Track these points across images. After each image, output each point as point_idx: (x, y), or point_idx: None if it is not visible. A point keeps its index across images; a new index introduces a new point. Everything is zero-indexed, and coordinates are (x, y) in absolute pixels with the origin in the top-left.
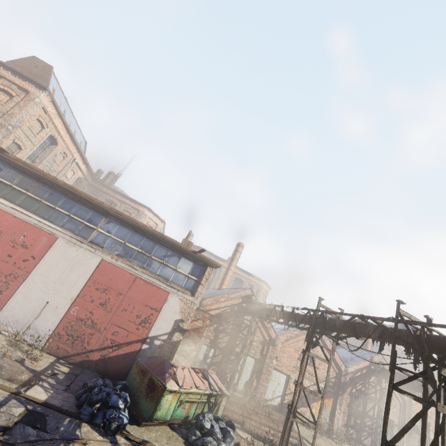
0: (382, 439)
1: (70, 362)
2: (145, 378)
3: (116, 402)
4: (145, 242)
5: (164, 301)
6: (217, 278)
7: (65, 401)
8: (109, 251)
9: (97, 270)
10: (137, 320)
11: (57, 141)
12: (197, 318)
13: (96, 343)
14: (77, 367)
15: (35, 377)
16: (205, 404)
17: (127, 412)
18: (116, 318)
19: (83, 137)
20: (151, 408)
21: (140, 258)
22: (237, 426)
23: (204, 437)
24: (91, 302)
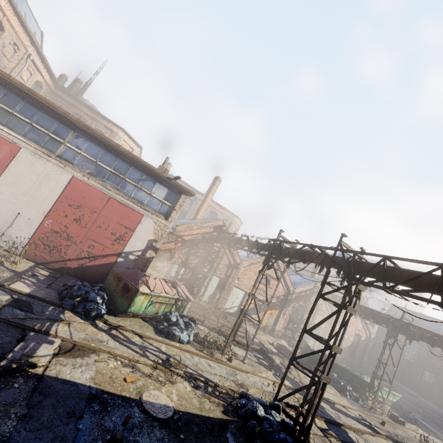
0: (304, 328)
1: (49, 267)
2: (120, 283)
3: (95, 298)
4: (118, 163)
5: (139, 222)
6: (193, 210)
7: (48, 295)
8: (79, 168)
9: (69, 187)
10: (112, 237)
11: (3, 25)
12: (170, 241)
13: (73, 254)
14: (57, 272)
15: (16, 276)
16: (172, 305)
17: (105, 307)
18: (91, 233)
19: (37, 25)
20: (126, 305)
21: (113, 179)
22: (198, 323)
23: (170, 327)
24: (65, 217)
